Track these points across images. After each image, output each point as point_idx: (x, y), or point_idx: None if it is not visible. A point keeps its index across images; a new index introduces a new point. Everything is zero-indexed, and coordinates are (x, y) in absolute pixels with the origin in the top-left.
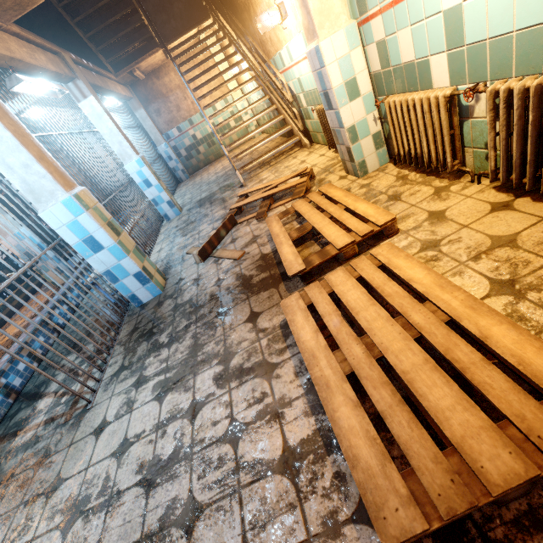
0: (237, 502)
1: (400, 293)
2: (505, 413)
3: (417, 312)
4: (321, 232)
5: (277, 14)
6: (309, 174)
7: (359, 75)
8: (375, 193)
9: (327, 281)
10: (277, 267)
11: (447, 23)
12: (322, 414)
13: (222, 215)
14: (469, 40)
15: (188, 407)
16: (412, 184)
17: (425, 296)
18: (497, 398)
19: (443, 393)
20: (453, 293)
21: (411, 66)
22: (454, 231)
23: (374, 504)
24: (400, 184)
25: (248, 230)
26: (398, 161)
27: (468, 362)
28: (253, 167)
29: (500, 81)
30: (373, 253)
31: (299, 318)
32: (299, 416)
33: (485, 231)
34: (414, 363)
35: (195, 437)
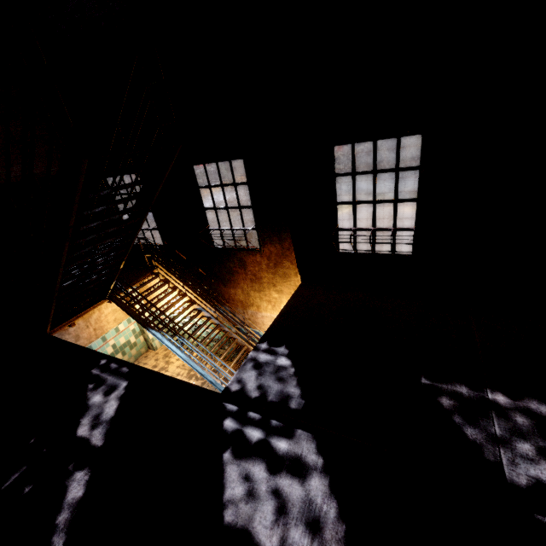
0: None
1: None
2: None
3: None
4: None
5: None
6: None
7: None
8: None
9: None
10: None
11: None
12: None
13: None
14: None
15: None
16: None
17: None
18: None
19: None
20: None
21: None
22: None
23: None
24: None
25: None
26: None
27: None
28: None
29: None
30: None
31: None
32: None
33: None
34: None
35: None
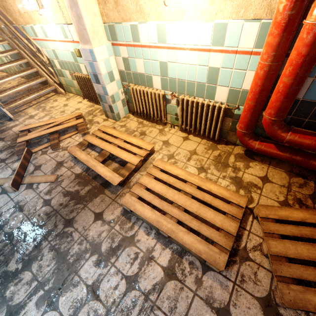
0: (157, 310)
1: (177, 181)
2: (226, 212)
3: (187, 187)
4: (119, 156)
5: (35, 4)
6: (82, 117)
7: (114, 70)
8: (131, 131)
9: (141, 183)
10: (95, 181)
11: (161, 66)
12: (170, 244)
13: (4, 146)
14: (170, 76)
15: (87, 293)
16: (148, 127)
17: (186, 180)
18: (222, 208)
19: (210, 213)
20: (194, 176)
21: (143, 75)
22: (176, 149)
23: (213, 261)
24: (142, 126)
25: (47, 158)
26: (136, 114)
27: (211, 200)
28: (18, 105)
29: (183, 95)
30: (155, 165)
31: (139, 206)
32: (161, 252)
33: (186, 149)
34: (197, 207)
35: (107, 304)
